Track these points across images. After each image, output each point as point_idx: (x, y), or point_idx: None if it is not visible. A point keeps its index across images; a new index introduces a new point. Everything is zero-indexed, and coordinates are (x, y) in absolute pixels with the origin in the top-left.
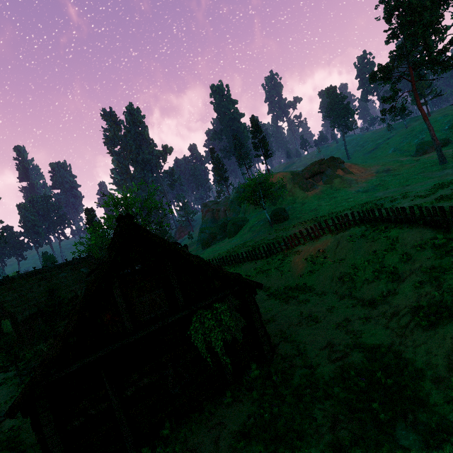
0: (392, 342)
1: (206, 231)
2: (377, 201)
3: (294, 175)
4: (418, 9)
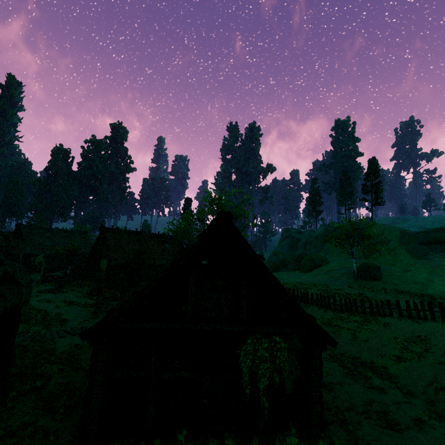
0: None
1: (279, 255)
2: None
3: (403, 234)
4: None
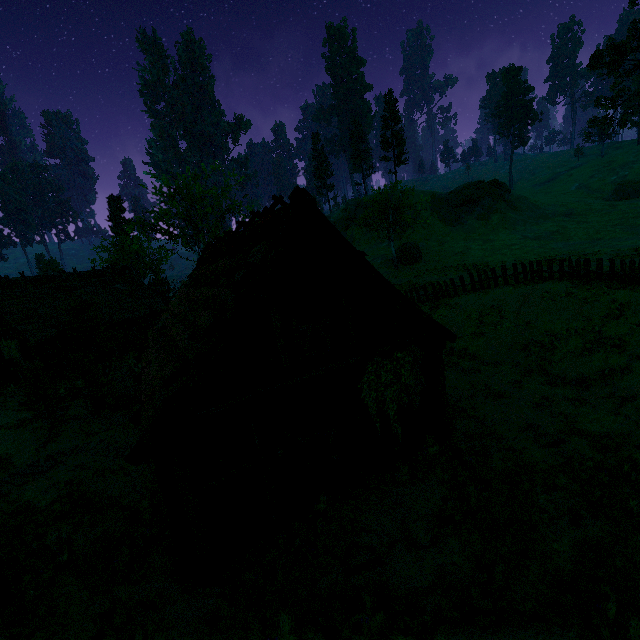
0: (630, 432)
1: None
2: (556, 254)
3: (434, 199)
4: None
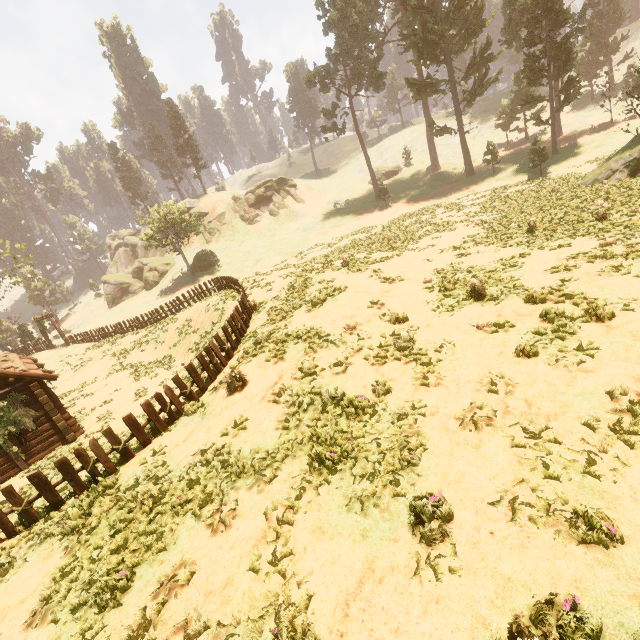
0: None
1: (111, 282)
2: (302, 246)
3: (235, 200)
4: (348, 1)
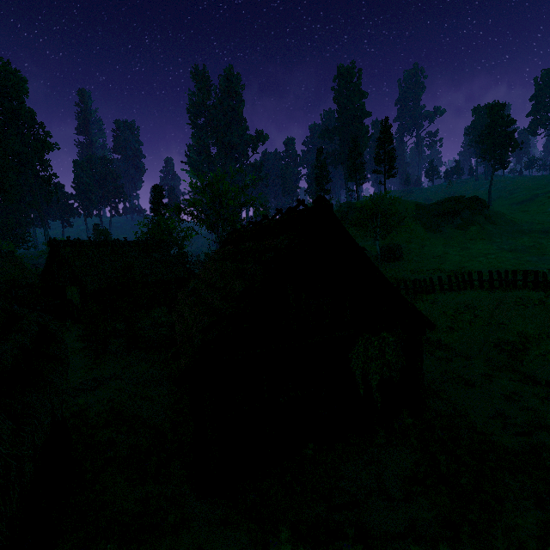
0: None
1: None
2: (531, 266)
3: (418, 208)
4: None
